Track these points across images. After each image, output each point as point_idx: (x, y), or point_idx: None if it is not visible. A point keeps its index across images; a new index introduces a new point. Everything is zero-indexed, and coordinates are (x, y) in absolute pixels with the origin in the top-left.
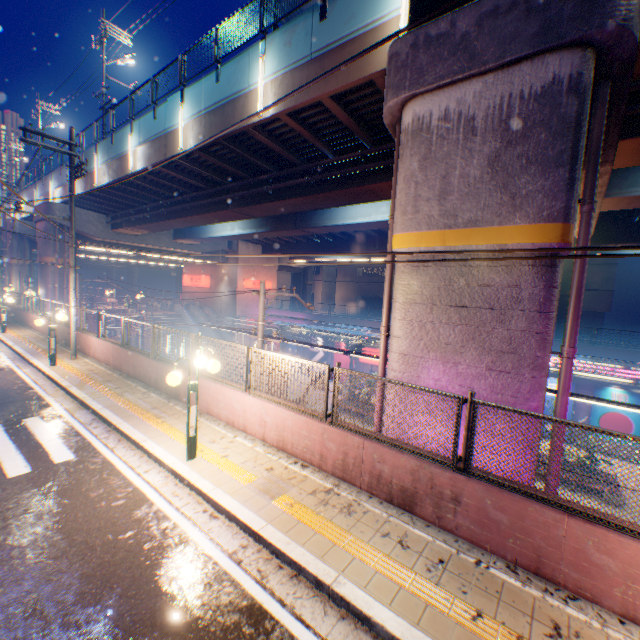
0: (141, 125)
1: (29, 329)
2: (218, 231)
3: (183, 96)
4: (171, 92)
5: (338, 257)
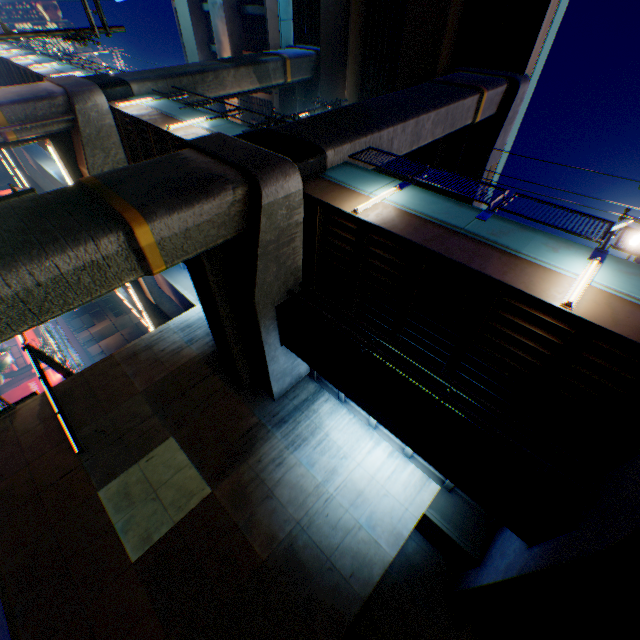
0: (47, 59)
1: None
2: (47, 164)
3: (65, 65)
4: (66, 61)
5: (120, 289)
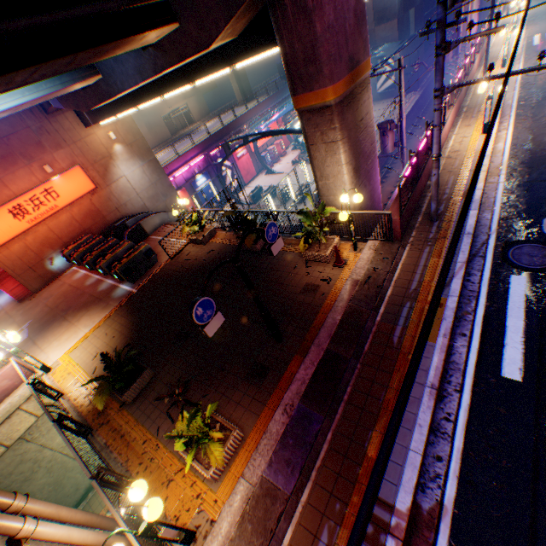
0: None
1: (447, 149)
2: None
3: None
4: None
5: None
